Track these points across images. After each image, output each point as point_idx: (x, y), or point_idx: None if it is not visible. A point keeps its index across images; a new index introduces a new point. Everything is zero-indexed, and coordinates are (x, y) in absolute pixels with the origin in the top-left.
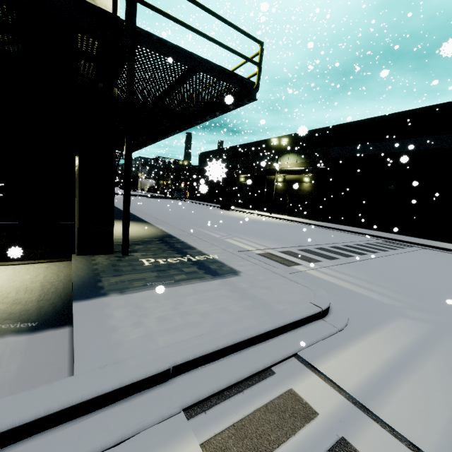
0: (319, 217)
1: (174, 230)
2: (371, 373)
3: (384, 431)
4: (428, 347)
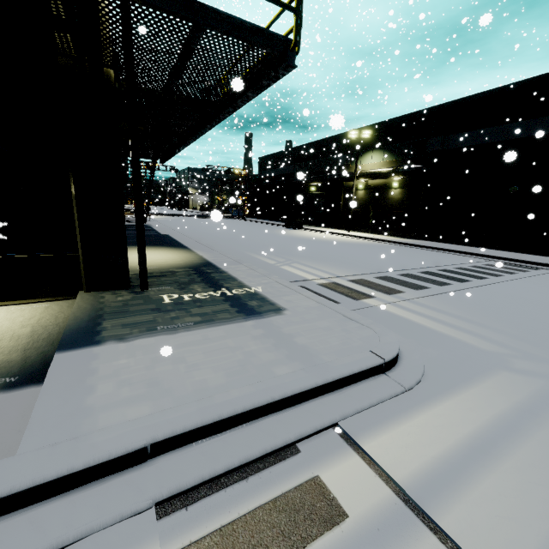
0: (412, 233)
1: (217, 257)
2: (441, 456)
3: (443, 548)
4: (536, 416)
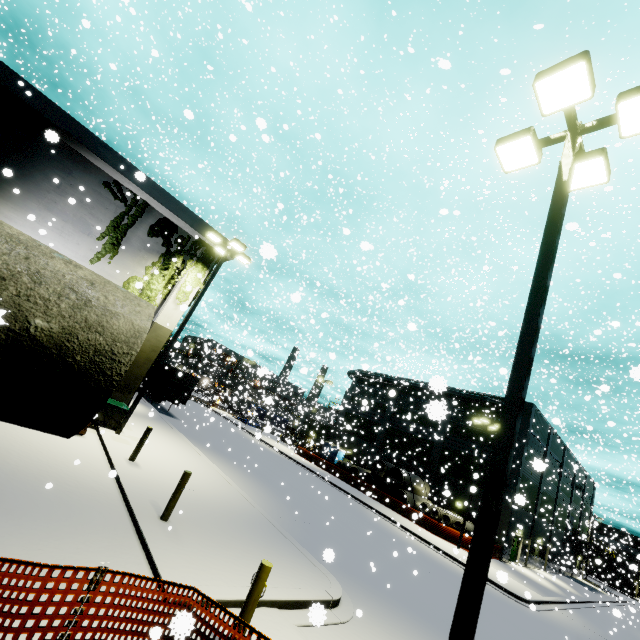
0: None
1: None
2: None
3: None
4: None
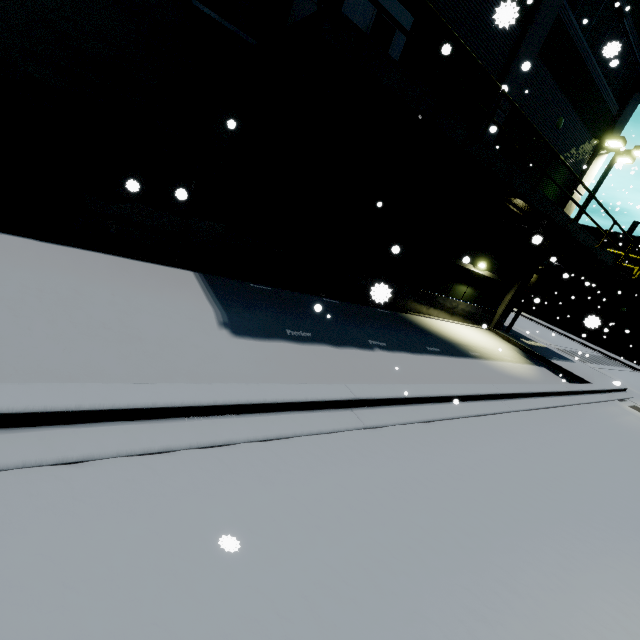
0: (533, 312)
1: None
2: None
3: None
4: None
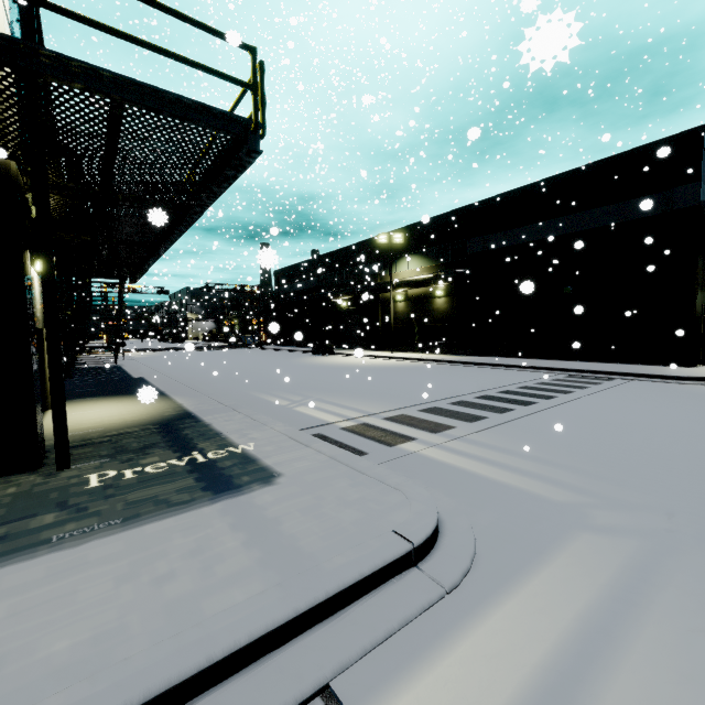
0: (467, 348)
1: (203, 403)
2: None
3: None
4: (633, 607)
